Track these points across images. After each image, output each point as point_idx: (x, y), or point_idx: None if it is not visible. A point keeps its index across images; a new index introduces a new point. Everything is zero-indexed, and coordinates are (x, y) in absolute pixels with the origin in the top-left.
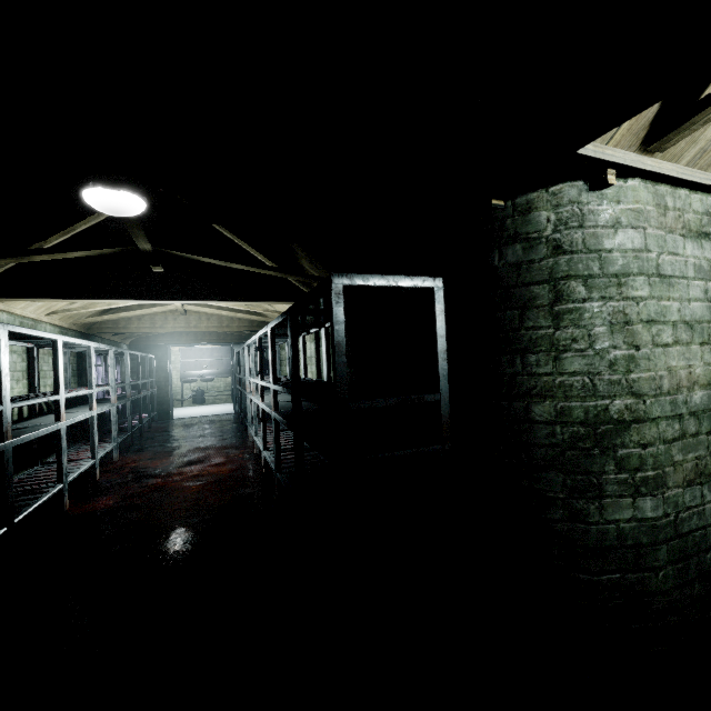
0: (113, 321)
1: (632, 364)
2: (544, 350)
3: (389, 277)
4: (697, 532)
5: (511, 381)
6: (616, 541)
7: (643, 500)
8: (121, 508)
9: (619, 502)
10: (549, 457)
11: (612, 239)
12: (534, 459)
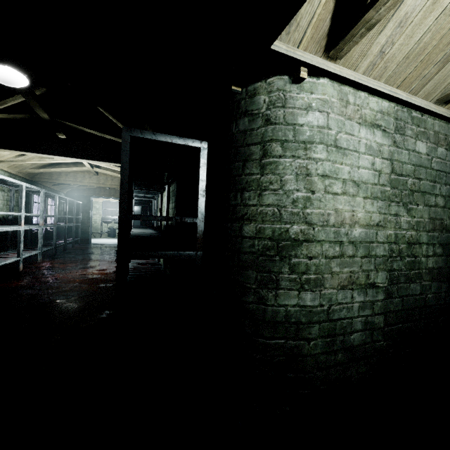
0: (49, 174)
1: (308, 203)
2: (254, 189)
3: (167, 135)
4: (345, 320)
5: (234, 209)
6: (284, 318)
7: (305, 293)
8: (24, 287)
9: (289, 293)
10: (249, 260)
11: (304, 117)
12: (241, 261)
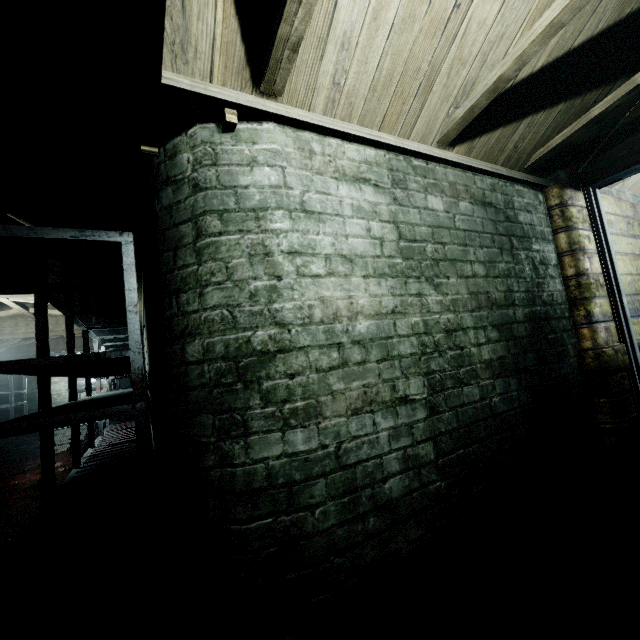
0: None
1: (275, 295)
2: (192, 287)
3: (56, 229)
4: (369, 462)
5: (170, 324)
6: (265, 481)
7: (294, 433)
8: None
9: (267, 438)
10: (201, 398)
11: (248, 176)
12: (190, 403)
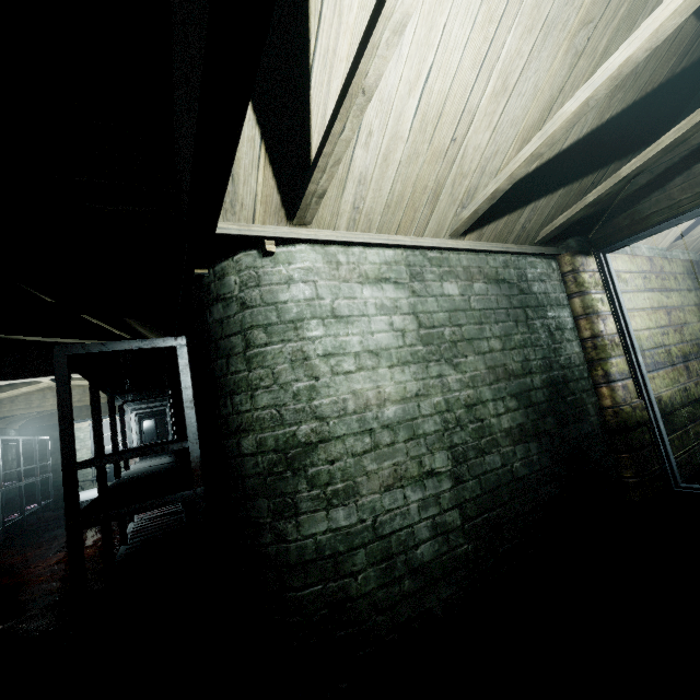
0: None
1: (314, 393)
2: (244, 390)
3: (123, 342)
4: (402, 531)
5: (226, 421)
6: (315, 554)
7: (336, 511)
8: None
9: (314, 517)
10: (257, 485)
11: (286, 293)
12: (248, 489)
